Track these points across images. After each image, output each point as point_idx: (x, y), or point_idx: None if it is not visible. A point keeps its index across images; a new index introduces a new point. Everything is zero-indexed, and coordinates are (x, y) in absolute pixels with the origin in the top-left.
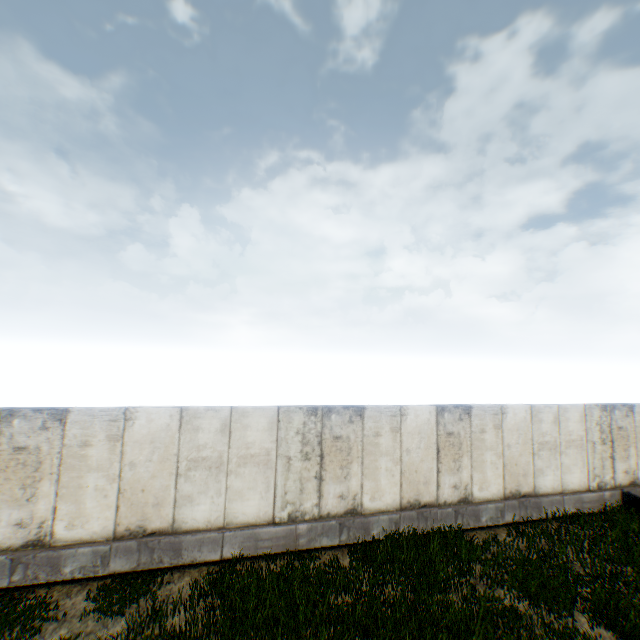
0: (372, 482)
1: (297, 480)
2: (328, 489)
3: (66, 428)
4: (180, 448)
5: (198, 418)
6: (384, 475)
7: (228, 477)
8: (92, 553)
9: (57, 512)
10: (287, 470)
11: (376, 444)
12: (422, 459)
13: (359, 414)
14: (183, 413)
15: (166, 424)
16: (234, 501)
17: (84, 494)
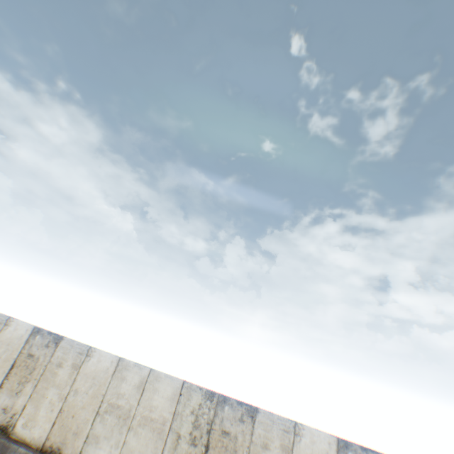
0: None
1: None
2: None
3: (57, 349)
4: (108, 390)
5: (127, 369)
6: None
7: (128, 431)
8: None
9: (25, 409)
10: (174, 447)
11: None
12: None
13: (251, 414)
14: (120, 362)
15: (107, 367)
16: None
17: (43, 402)
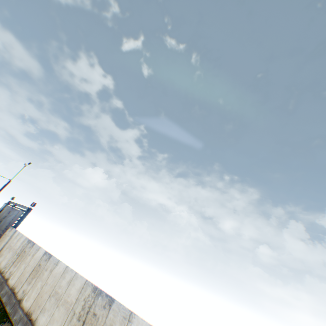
0: None
1: None
2: None
3: (48, 261)
4: (57, 283)
5: (67, 272)
6: None
7: (57, 307)
8: (21, 315)
9: (29, 291)
10: (70, 320)
11: None
12: None
13: (110, 303)
14: (66, 268)
15: (61, 271)
16: (50, 323)
17: (35, 288)
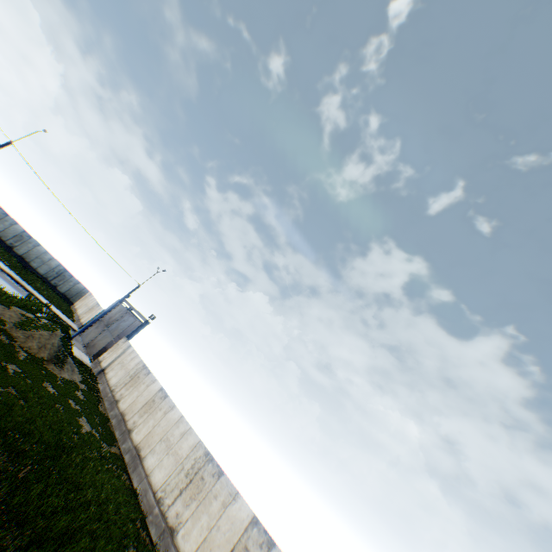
0: (191, 524)
1: (176, 482)
2: (178, 502)
3: (163, 401)
4: (170, 430)
5: (182, 423)
6: (198, 527)
7: (166, 455)
8: (130, 446)
9: (140, 425)
10: (178, 473)
11: (211, 501)
12: (220, 544)
13: (219, 474)
14: (181, 417)
15: (175, 418)
16: (158, 467)
17: (147, 425)
